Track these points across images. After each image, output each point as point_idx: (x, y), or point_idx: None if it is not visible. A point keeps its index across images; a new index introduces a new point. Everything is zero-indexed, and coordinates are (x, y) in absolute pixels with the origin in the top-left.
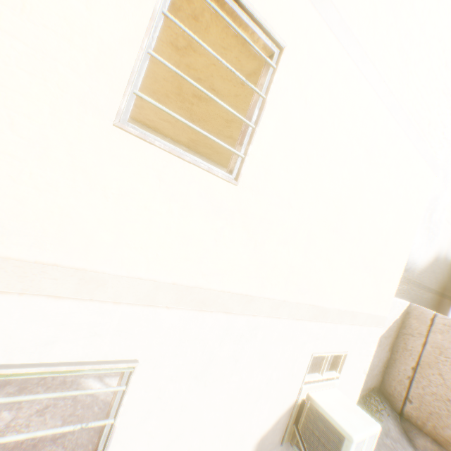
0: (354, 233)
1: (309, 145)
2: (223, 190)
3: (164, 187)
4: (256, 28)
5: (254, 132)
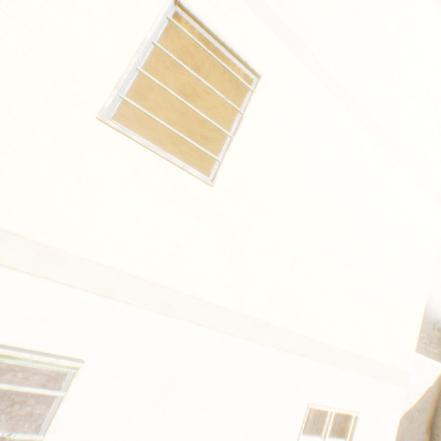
0: (351, 258)
1: (291, 160)
2: (199, 189)
3: (138, 178)
4: (235, 61)
5: (232, 140)
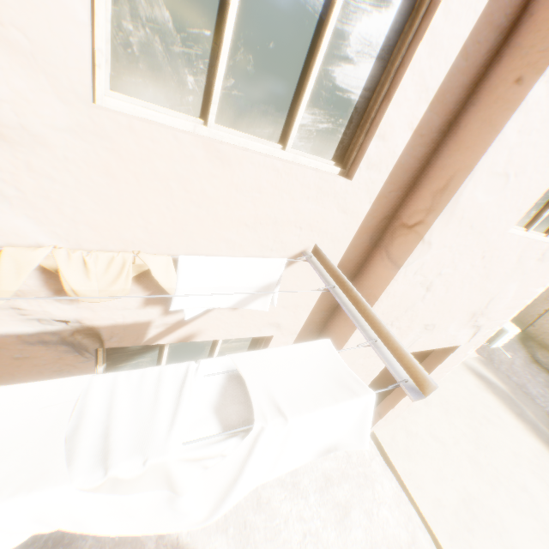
0: None
1: None
2: None
3: None
4: None
5: None
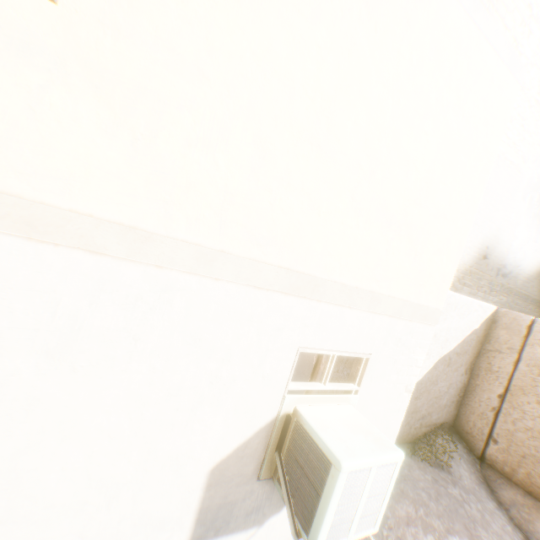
0: (359, 157)
1: None
2: (28, 9)
3: None
4: None
5: None
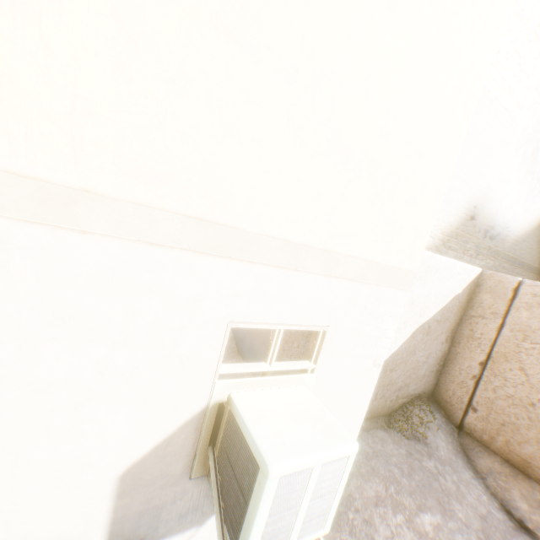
0: (295, 58)
1: None
2: None
3: None
4: None
5: None
